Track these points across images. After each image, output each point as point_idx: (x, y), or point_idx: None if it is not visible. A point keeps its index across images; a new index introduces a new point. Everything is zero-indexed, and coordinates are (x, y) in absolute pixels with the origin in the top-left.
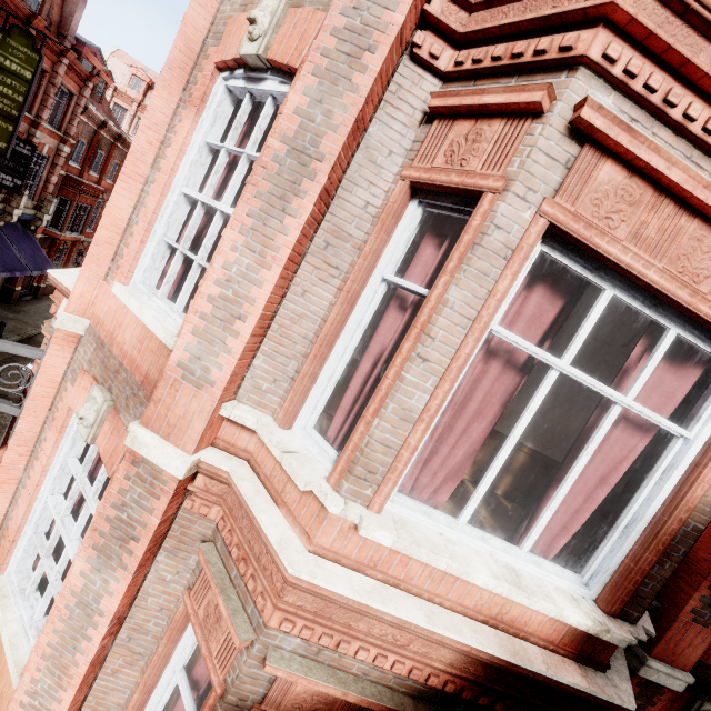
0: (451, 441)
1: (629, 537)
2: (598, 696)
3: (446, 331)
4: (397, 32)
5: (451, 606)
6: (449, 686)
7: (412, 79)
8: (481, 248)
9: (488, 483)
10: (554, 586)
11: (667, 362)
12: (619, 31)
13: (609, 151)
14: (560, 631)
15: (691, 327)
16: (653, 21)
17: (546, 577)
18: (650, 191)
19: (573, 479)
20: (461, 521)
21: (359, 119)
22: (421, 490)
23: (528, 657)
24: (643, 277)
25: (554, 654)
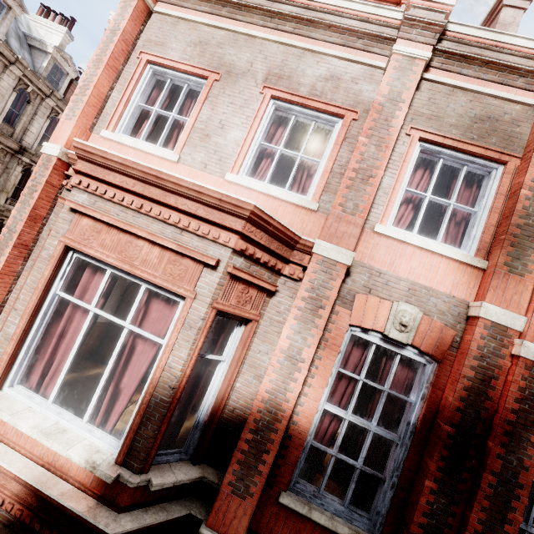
0: (58, 356)
1: (136, 409)
2: (88, 519)
3: (25, 295)
4: (44, 184)
5: (25, 452)
6: (17, 512)
7: (67, 196)
8: (39, 258)
9: (62, 377)
10: (92, 444)
11: (166, 304)
12: (83, 174)
13: (86, 214)
14: (90, 476)
15: (149, 282)
16: (90, 169)
17: (90, 438)
18: (105, 226)
19: (107, 373)
20: (49, 401)
21: (33, 215)
22: (43, 386)
23: (52, 486)
24: (107, 261)
25: (83, 493)
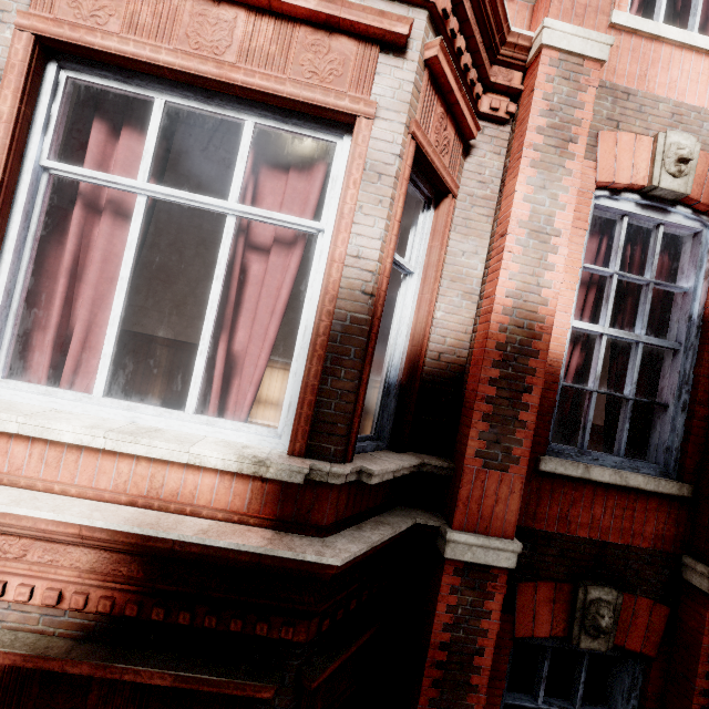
0: (81, 314)
1: (298, 358)
2: (279, 555)
3: None
4: None
5: (79, 492)
6: (101, 602)
7: None
8: None
9: (112, 340)
10: (225, 440)
11: (294, 171)
12: None
13: None
14: (243, 494)
15: (260, 110)
16: None
17: (215, 434)
18: None
19: (214, 311)
20: (96, 394)
21: None
22: (65, 380)
23: (174, 526)
24: (157, 62)
25: (240, 526)
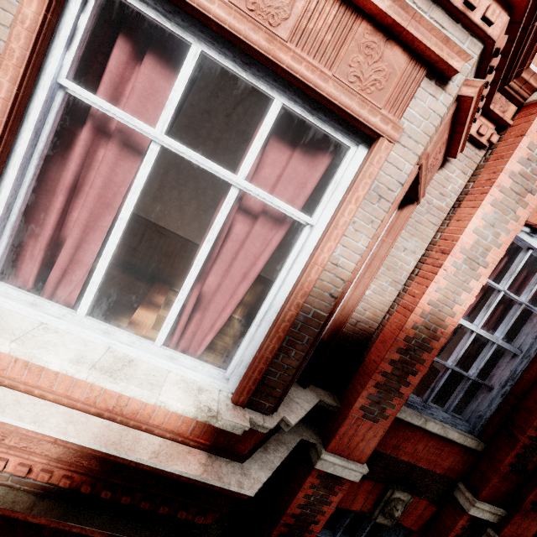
0: (74, 232)
1: (259, 327)
2: (211, 483)
3: None
4: None
5: (56, 398)
6: (63, 481)
7: None
8: None
9: (101, 272)
10: (184, 378)
11: (300, 152)
12: None
13: None
14: (189, 423)
15: (293, 94)
16: None
17: (176, 370)
18: None
19: (198, 268)
20: (79, 313)
21: None
22: (50, 286)
23: (133, 447)
24: (207, 12)
25: (182, 446)
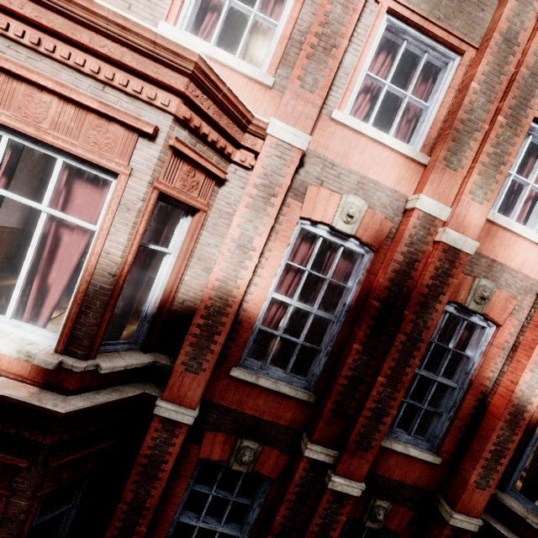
0: None
1: (71, 300)
2: (32, 403)
3: None
4: None
5: None
6: None
7: None
8: None
9: None
10: (23, 337)
11: (94, 187)
12: None
13: None
14: (27, 367)
15: (66, 155)
16: None
17: (18, 332)
18: None
19: (28, 264)
20: None
21: None
22: None
23: None
24: None
25: (21, 383)
